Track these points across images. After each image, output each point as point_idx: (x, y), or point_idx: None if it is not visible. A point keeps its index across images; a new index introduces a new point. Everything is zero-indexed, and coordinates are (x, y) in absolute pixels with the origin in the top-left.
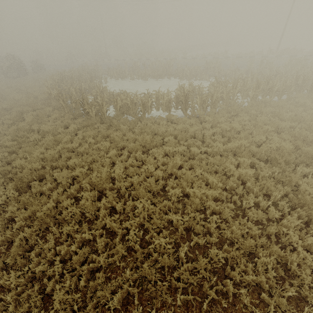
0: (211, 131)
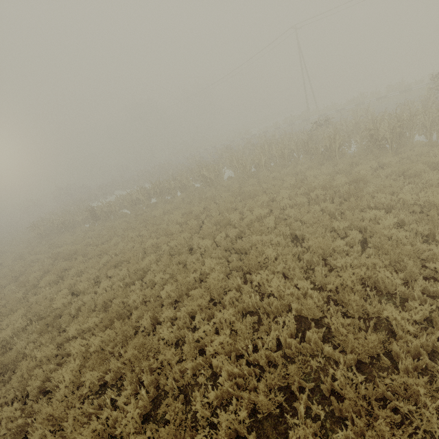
0: (72, 240)
